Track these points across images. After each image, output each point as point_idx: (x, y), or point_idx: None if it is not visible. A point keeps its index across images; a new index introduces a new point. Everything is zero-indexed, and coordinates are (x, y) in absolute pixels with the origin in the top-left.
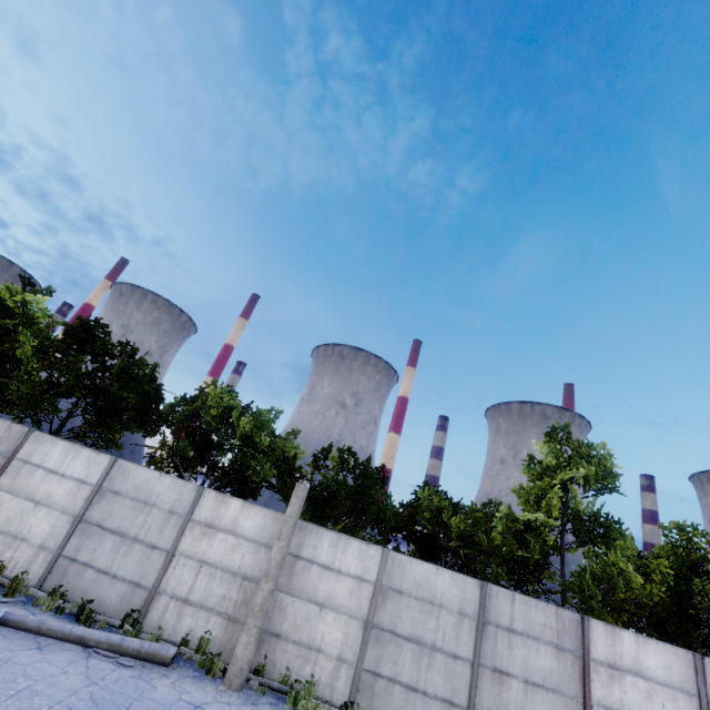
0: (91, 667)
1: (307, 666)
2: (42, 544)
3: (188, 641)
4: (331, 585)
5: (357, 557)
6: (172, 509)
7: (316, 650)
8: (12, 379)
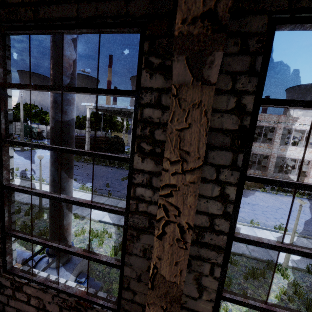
0: None
1: None
2: None
3: None
4: None
5: None
6: None
7: None
8: None
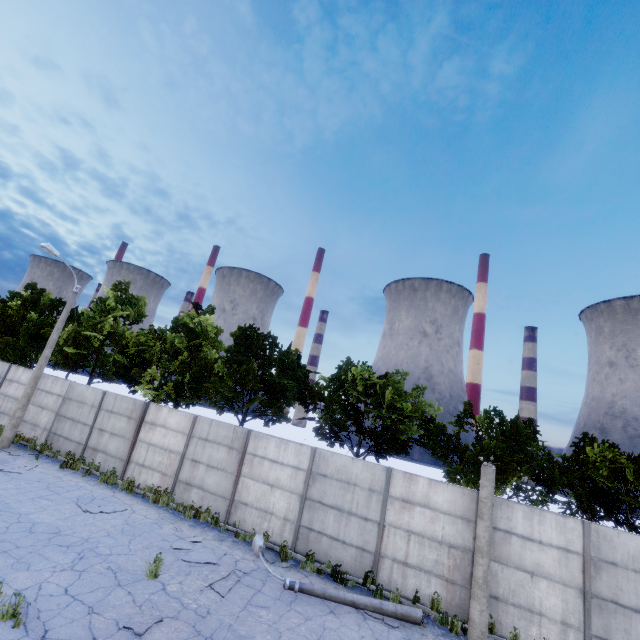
0: (373, 629)
1: (532, 627)
2: (285, 517)
3: (418, 598)
4: (535, 554)
5: (556, 529)
6: (371, 488)
7: (537, 614)
8: (211, 383)
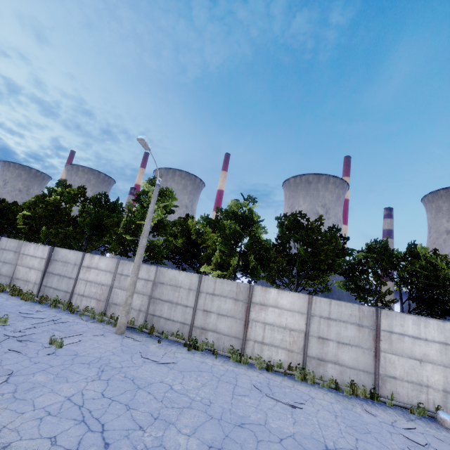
0: None
1: None
2: (444, 389)
3: None
4: None
5: None
6: None
7: None
8: (275, 263)
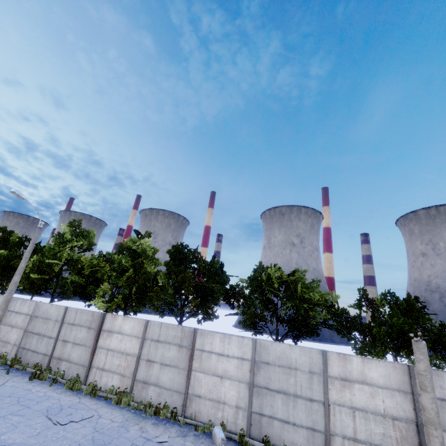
0: None
1: None
2: (236, 405)
3: None
4: None
5: None
6: (310, 370)
7: None
8: (154, 292)
